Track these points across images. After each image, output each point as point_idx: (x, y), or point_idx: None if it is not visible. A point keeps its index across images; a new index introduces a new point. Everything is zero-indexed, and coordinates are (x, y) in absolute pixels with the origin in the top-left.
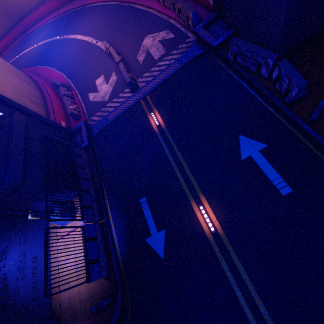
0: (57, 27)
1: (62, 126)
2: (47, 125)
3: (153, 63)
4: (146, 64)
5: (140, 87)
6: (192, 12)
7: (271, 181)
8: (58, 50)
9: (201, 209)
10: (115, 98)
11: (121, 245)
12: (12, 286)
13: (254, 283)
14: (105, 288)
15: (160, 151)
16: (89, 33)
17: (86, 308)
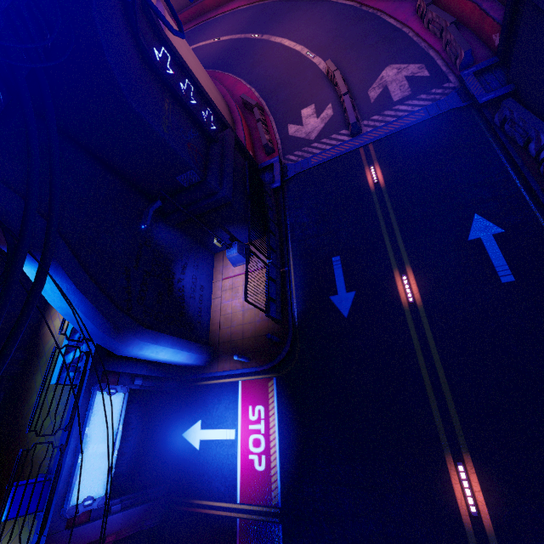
0: (255, 19)
1: (252, 157)
2: (241, 152)
3: (389, 104)
4: (379, 103)
5: (364, 132)
6: (465, 51)
7: (494, 267)
8: (253, 55)
9: (403, 279)
10: (325, 139)
11: (300, 298)
12: (187, 300)
13: (440, 352)
14: (274, 331)
15: (371, 212)
16: (304, 40)
17: (249, 344)
